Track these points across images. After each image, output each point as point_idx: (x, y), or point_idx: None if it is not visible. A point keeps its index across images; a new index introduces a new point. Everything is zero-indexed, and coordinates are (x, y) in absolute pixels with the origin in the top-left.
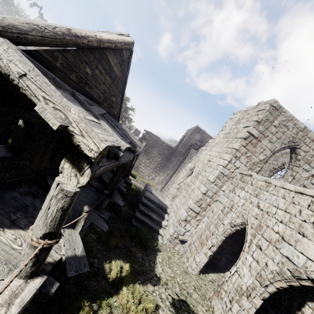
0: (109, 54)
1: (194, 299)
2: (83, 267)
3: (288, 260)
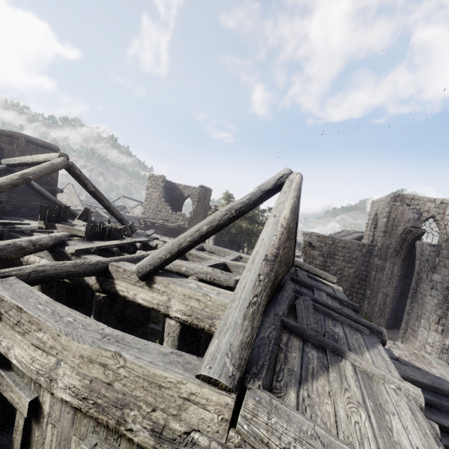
0: None
1: None
2: None
3: None
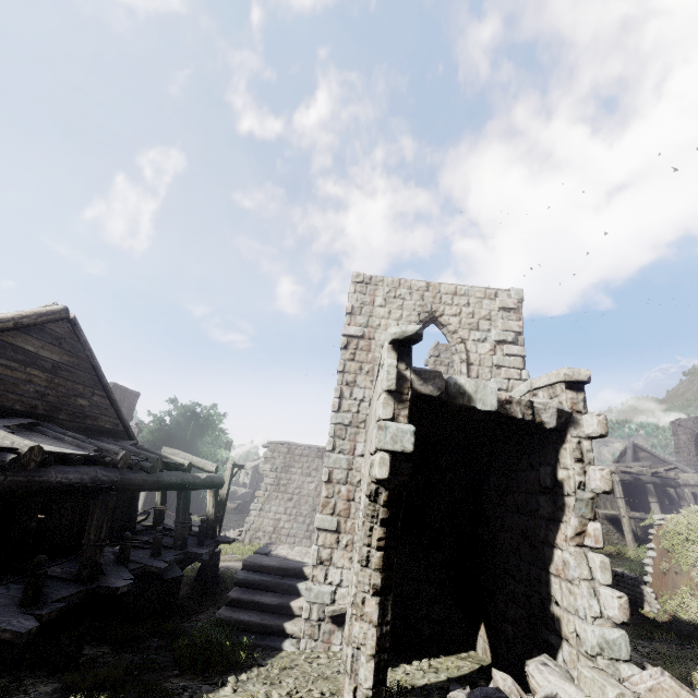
0: (14, 338)
1: None
2: None
3: None
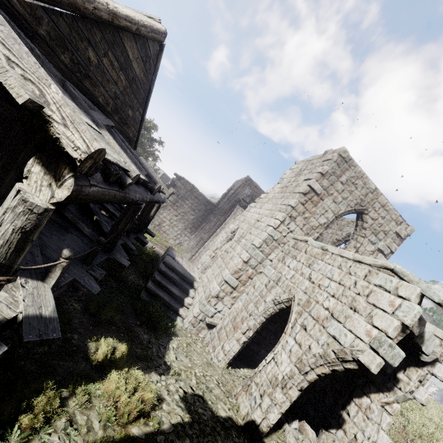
0: (127, 40)
1: (215, 395)
2: (51, 332)
3: (335, 340)
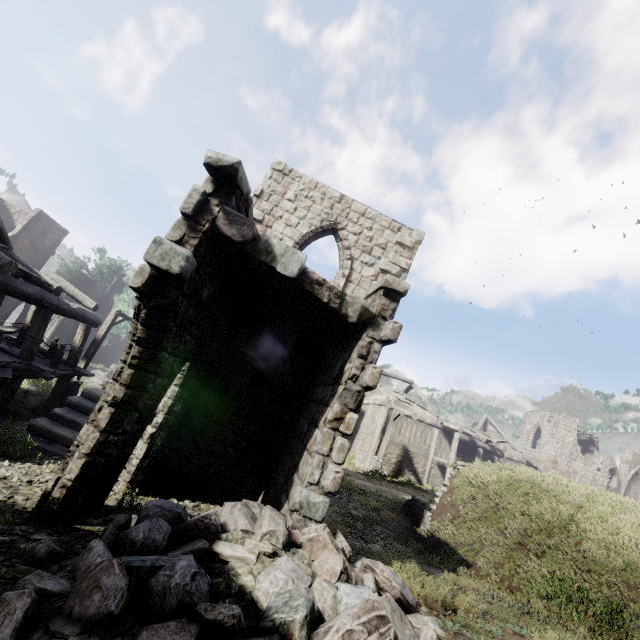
0: None
1: (21, 493)
2: None
3: None
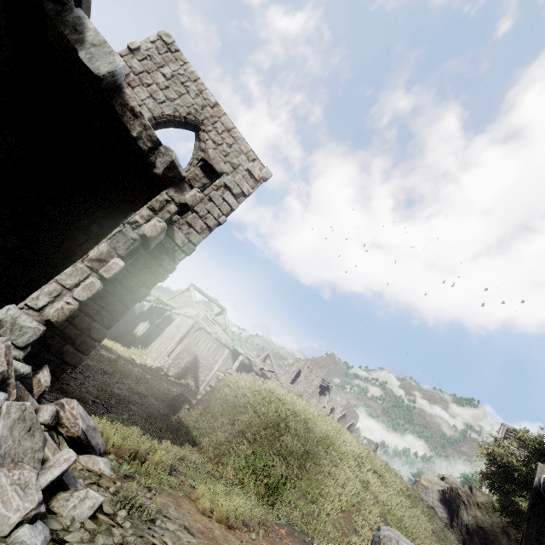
0: None
1: None
2: None
3: None
